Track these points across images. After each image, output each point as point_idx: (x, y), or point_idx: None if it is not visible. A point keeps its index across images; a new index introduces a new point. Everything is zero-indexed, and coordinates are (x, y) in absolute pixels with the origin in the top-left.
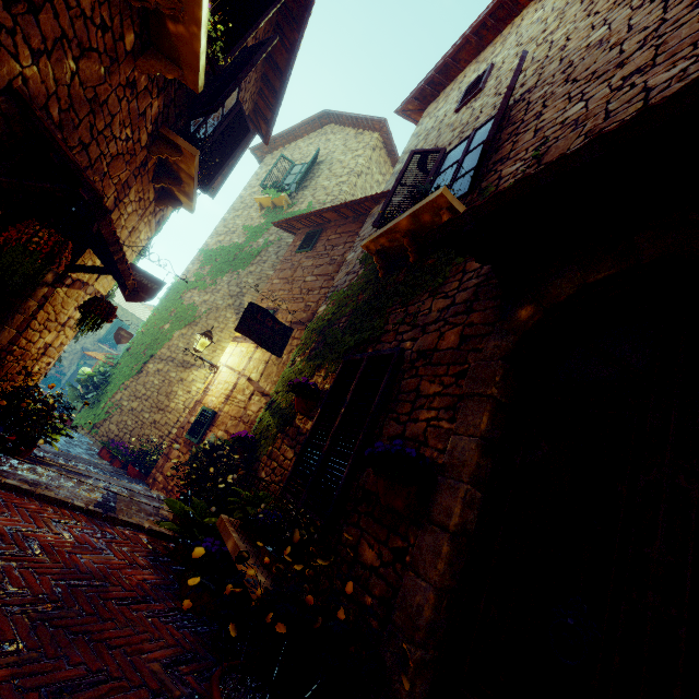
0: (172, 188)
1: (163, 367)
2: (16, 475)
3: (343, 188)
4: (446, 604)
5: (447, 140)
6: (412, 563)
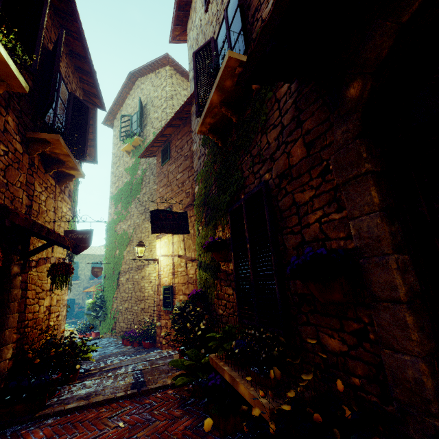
0: (61, 170)
1: (128, 276)
2: (74, 397)
3: (167, 111)
4: (437, 365)
5: (211, 33)
6: (382, 342)
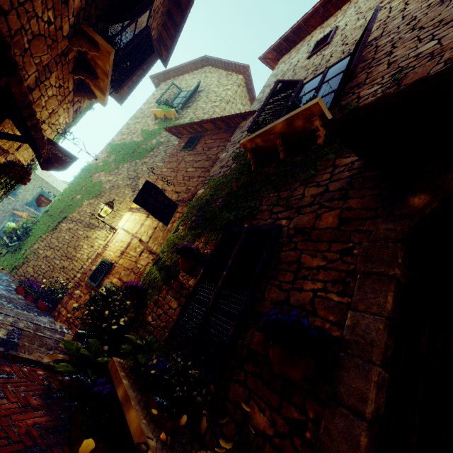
0: (88, 82)
1: (73, 226)
2: None
3: (216, 110)
4: None
5: (302, 76)
6: (320, 447)
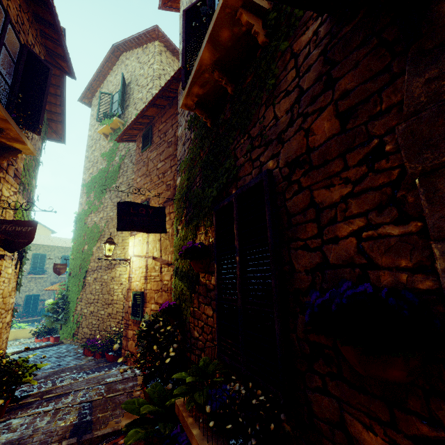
0: (1, 141)
1: (97, 275)
2: None
3: (153, 92)
4: None
5: None
6: None
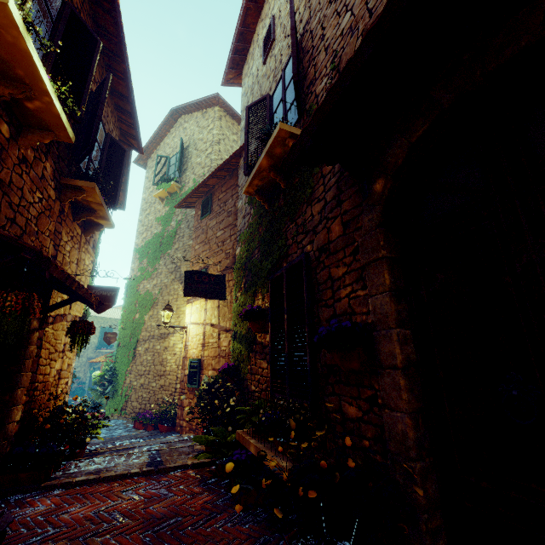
0: (90, 218)
1: (148, 345)
2: (82, 472)
3: (212, 157)
4: (421, 421)
5: (267, 87)
6: (383, 403)
